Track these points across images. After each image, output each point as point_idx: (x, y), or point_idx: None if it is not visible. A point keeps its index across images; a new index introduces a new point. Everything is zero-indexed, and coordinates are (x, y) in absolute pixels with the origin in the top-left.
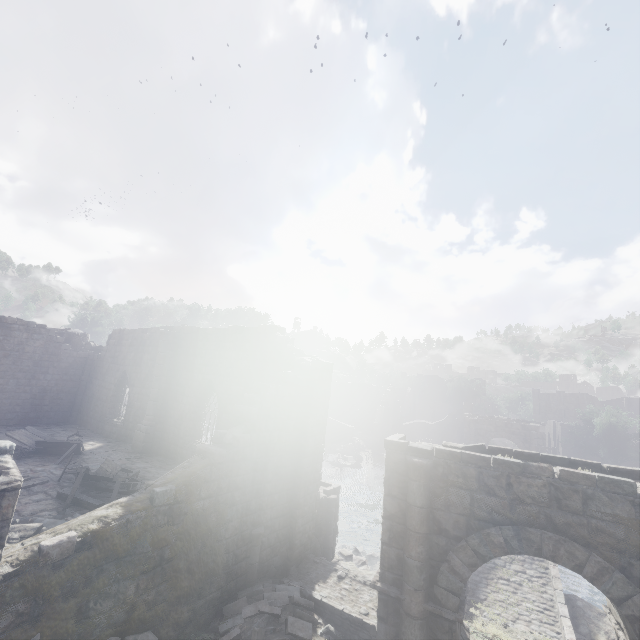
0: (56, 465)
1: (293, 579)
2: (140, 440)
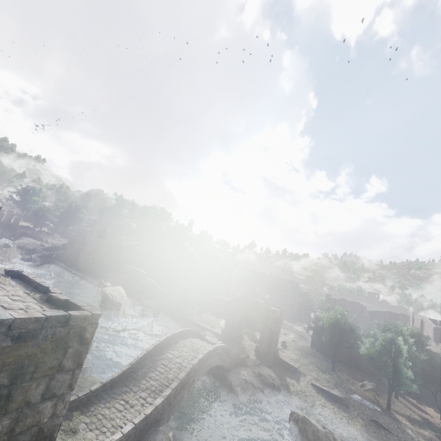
0: None
1: None
2: None
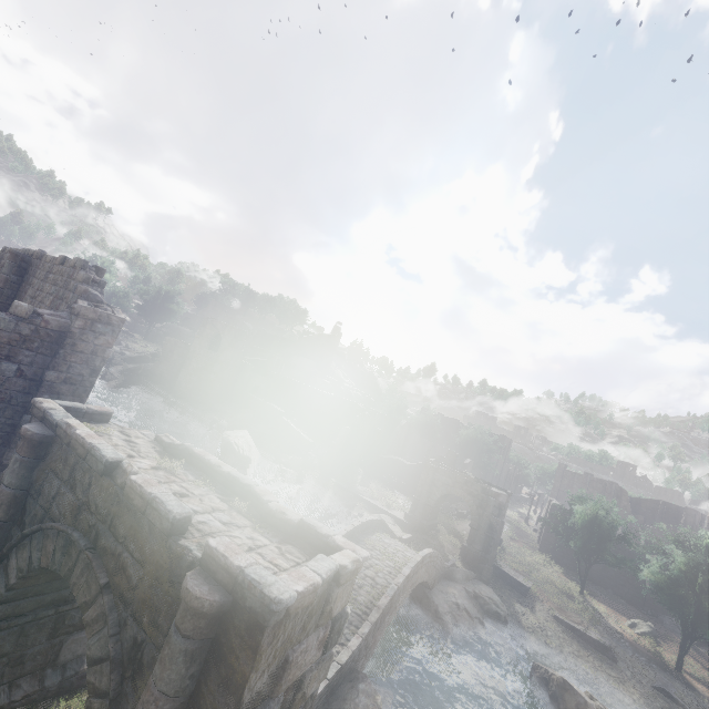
0: None
1: None
2: None
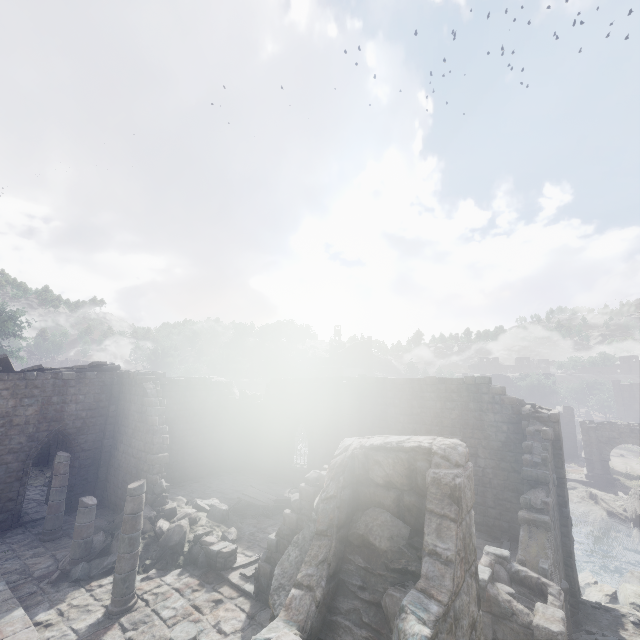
0: None
1: (592, 627)
2: None
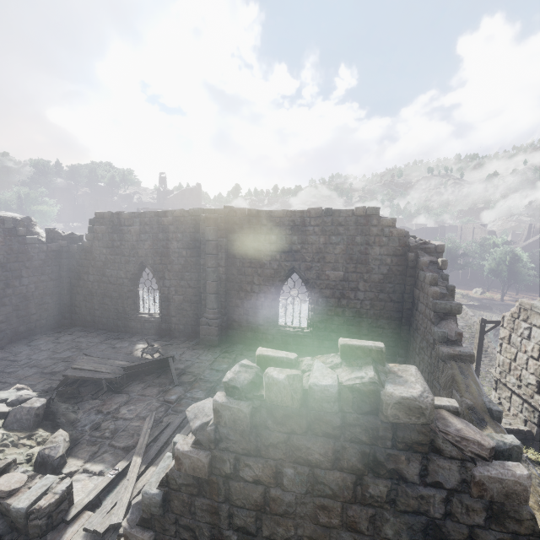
0: (178, 387)
1: None
2: (212, 334)
